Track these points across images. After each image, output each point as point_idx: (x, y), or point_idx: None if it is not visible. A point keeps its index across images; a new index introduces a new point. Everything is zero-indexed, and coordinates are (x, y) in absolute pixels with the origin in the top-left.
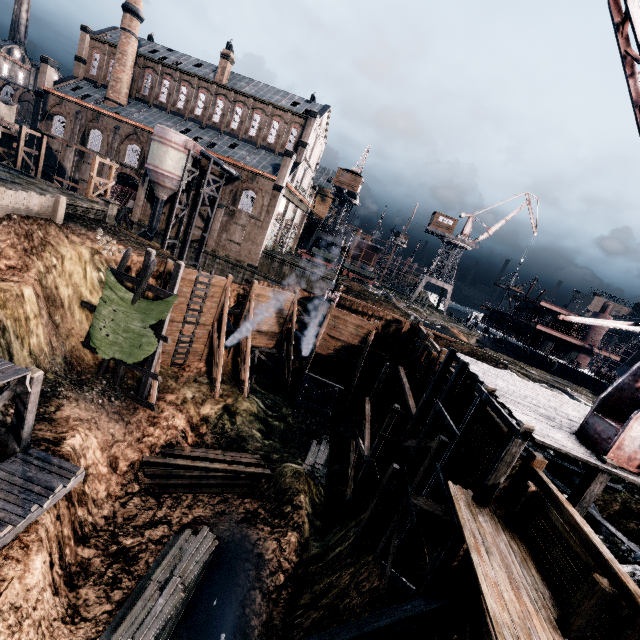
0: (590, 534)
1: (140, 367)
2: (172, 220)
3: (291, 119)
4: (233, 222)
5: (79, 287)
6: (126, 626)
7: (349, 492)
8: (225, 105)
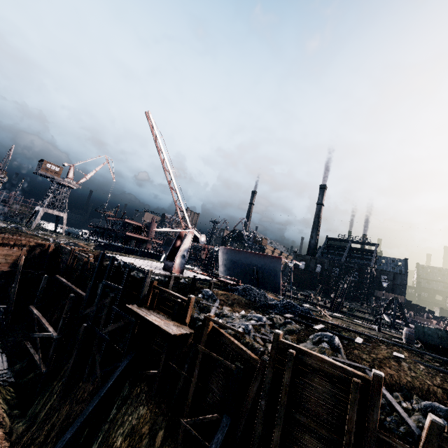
0: (174, 293)
1: None
2: None
3: None
4: None
5: None
6: None
7: (44, 368)
8: None
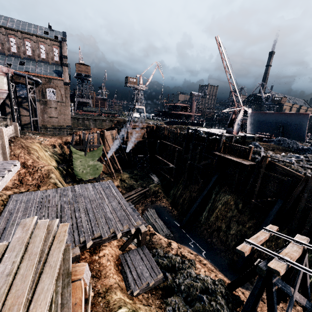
0: (238, 145)
1: (95, 178)
2: (15, 116)
3: (51, 43)
4: (48, 107)
5: (47, 161)
6: (159, 230)
7: (172, 180)
8: (0, 37)
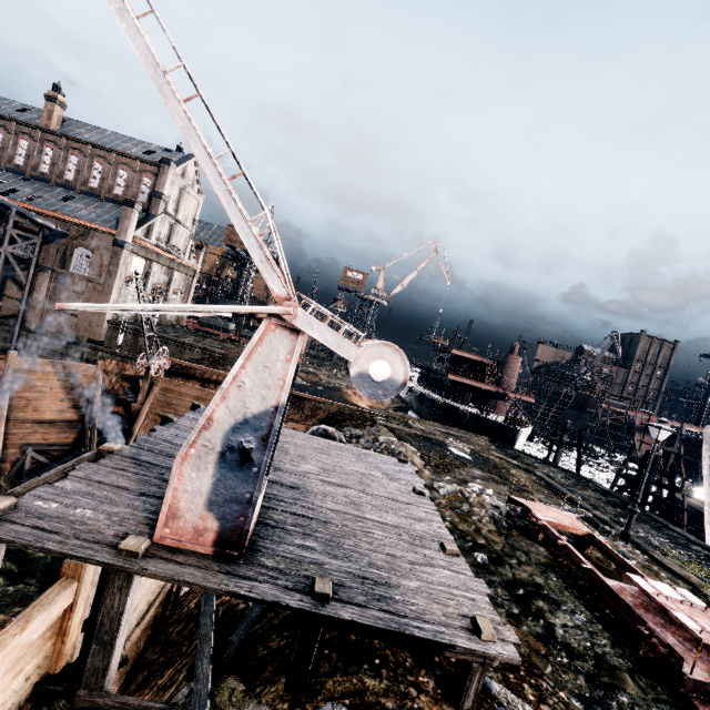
0: None
1: None
2: None
3: (141, 167)
4: (63, 288)
5: None
6: None
7: None
8: (55, 153)
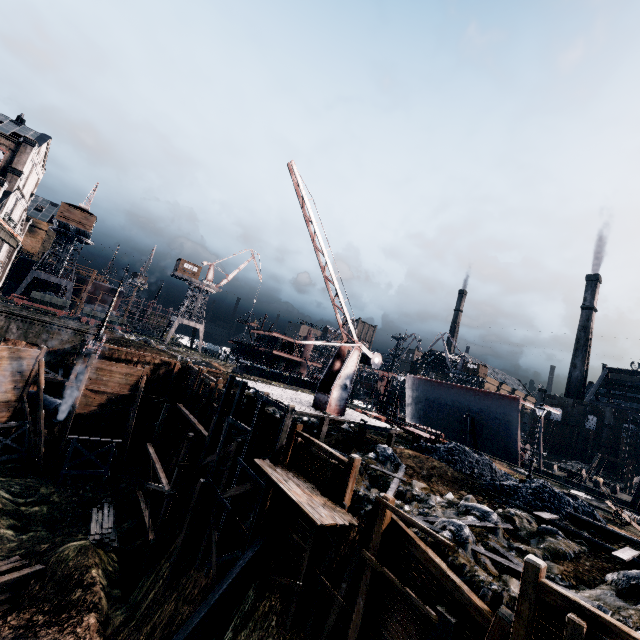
0: (326, 447)
1: None
2: None
3: None
4: None
5: None
6: None
7: (152, 536)
8: None
